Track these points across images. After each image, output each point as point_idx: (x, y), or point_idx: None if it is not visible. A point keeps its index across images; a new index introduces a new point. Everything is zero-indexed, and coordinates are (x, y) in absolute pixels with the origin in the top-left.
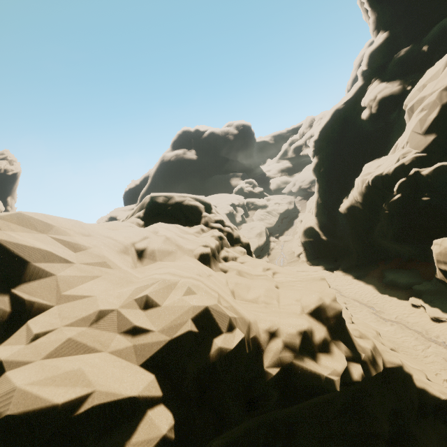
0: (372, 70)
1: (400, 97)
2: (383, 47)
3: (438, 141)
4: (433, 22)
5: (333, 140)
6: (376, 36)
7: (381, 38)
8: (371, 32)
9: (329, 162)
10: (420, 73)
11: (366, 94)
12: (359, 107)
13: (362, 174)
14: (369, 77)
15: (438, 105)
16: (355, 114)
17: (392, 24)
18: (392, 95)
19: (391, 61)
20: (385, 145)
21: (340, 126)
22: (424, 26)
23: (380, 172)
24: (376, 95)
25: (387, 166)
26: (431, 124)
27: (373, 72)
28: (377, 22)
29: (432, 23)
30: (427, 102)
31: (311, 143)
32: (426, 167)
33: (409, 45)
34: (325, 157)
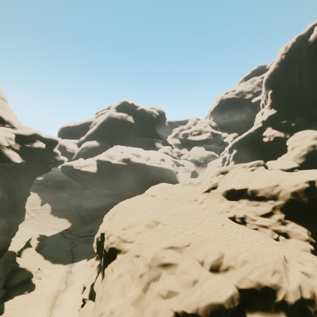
0: (267, 121)
1: (283, 139)
2: (274, 115)
3: (304, 162)
4: (293, 115)
5: (245, 144)
6: (269, 109)
7: (274, 111)
8: (267, 106)
9: (243, 154)
10: (291, 133)
11: (267, 131)
12: (259, 135)
13: (269, 165)
14: (266, 124)
15: (305, 150)
16: (257, 137)
17: (277, 108)
18: (280, 137)
19: (279, 123)
20: (271, 155)
21: (251, 140)
22: (290, 115)
23: (280, 167)
24: (273, 134)
25: (283, 165)
26: (302, 155)
27: (267, 123)
28: (272, 104)
29: (292, 115)
30: (301, 147)
31: (232, 142)
32: (298, 170)
33: (284, 119)
34: (240, 151)
